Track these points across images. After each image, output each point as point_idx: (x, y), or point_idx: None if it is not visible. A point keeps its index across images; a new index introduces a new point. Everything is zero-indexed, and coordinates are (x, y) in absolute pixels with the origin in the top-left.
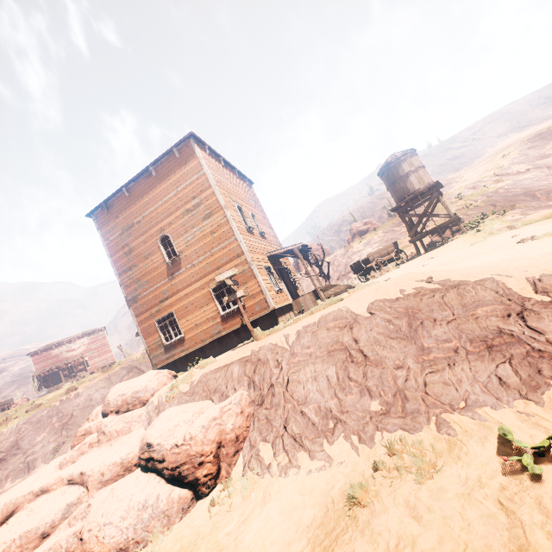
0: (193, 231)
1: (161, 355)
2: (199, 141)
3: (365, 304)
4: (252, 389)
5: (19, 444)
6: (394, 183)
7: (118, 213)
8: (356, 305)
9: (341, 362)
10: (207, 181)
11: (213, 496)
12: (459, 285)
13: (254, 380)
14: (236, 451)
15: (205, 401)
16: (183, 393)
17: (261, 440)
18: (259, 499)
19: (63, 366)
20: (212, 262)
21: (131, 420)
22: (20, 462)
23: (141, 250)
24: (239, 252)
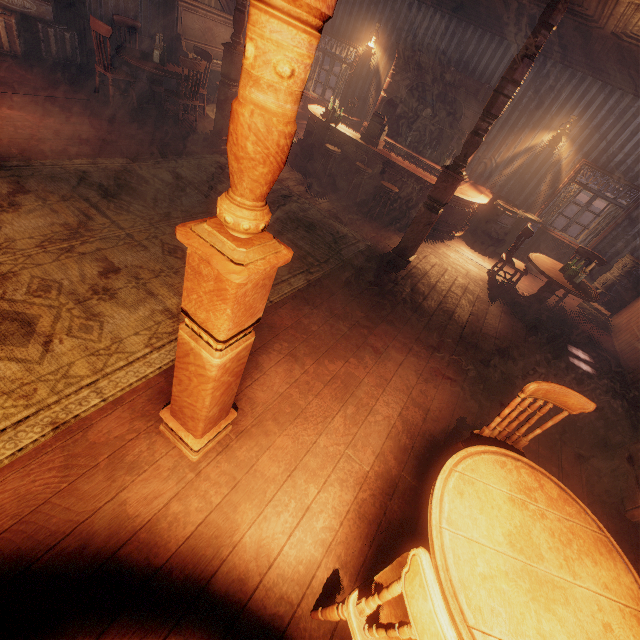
0: None
1: None
2: None
3: None
4: None
5: None
6: None
7: None
8: None
9: None
10: None
11: None
12: None
13: None
14: None
15: None
16: None
17: None
18: None
19: None
20: None
21: None
22: None
23: None
24: None
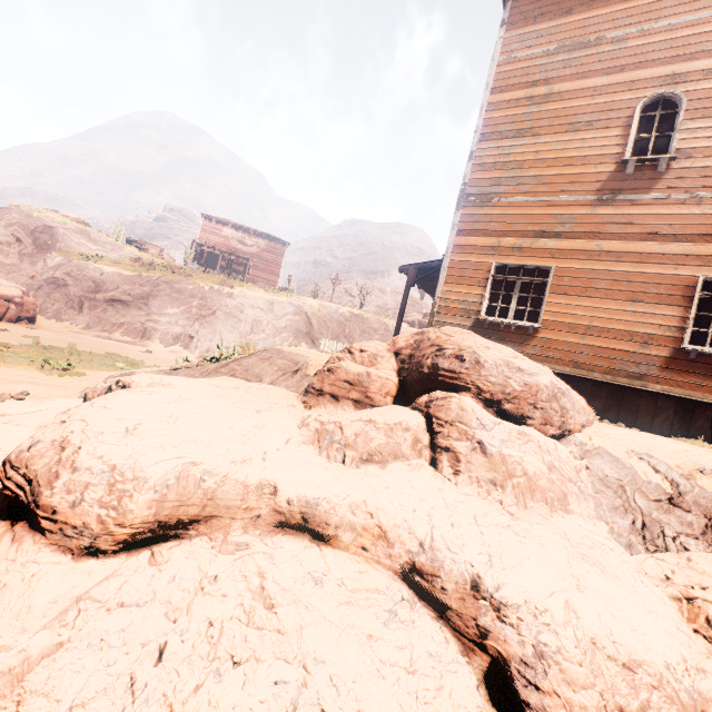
0: None
1: None
2: None
3: None
4: None
5: (149, 300)
6: None
7: (579, 2)
8: None
9: None
10: None
11: None
12: None
13: None
14: None
15: None
16: None
17: None
18: None
19: (225, 253)
20: None
21: (560, 468)
22: (139, 320)
23: (575, 107)
24: None
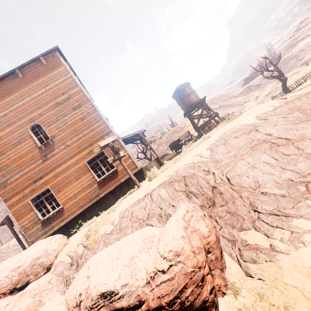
0: (64, 119)
1: (38, 231)
2: (62, 57)
3: (252, 119)
4: (194, 198)
5: None
6: (183, 99)
7: None
8: (244, 122)
9: (268, 149)
10: (74, 82)
11: (238, 310)
12: (310, 92)
13: (191, 191)
14: (221, 252)
15: (143, 228)
16: (107, 234)
17: (239, 231)
18: (305, 280)
19: None
20: (85, 141)
21: (39, 291)
22: None
23: (9, 139)
24: (107, 131)
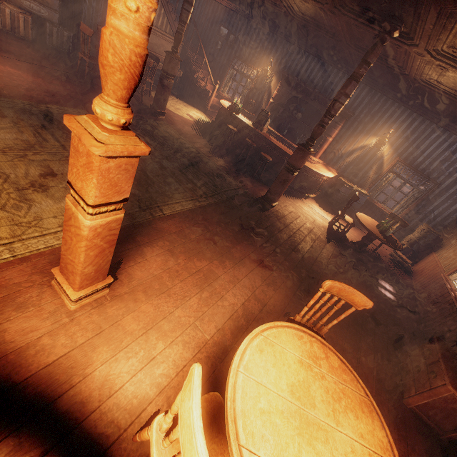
0: None
1: None
2: None
3: None
4: None
5: None
6: None
7: None
8: None
9: None
10: None
11: None
12: None
13: None
14: None
15: None
16: None
17: None
18: None
19: None
20: None
21: None
22: None
23: None
24: None
